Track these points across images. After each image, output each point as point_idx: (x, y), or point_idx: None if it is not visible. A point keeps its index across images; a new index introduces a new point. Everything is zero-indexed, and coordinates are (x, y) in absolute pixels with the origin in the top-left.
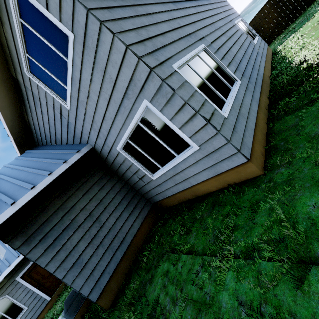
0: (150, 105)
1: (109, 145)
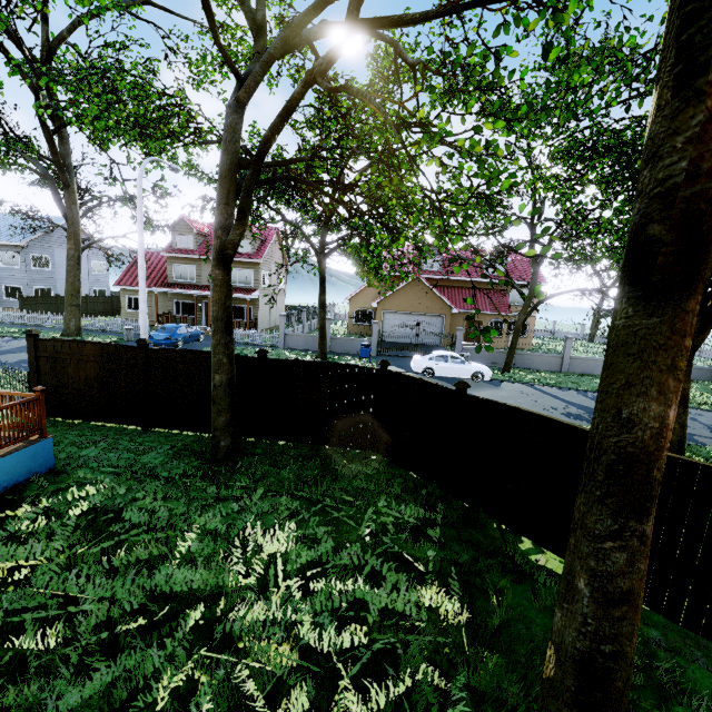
0: (23, 287)
1: (2, 282)
